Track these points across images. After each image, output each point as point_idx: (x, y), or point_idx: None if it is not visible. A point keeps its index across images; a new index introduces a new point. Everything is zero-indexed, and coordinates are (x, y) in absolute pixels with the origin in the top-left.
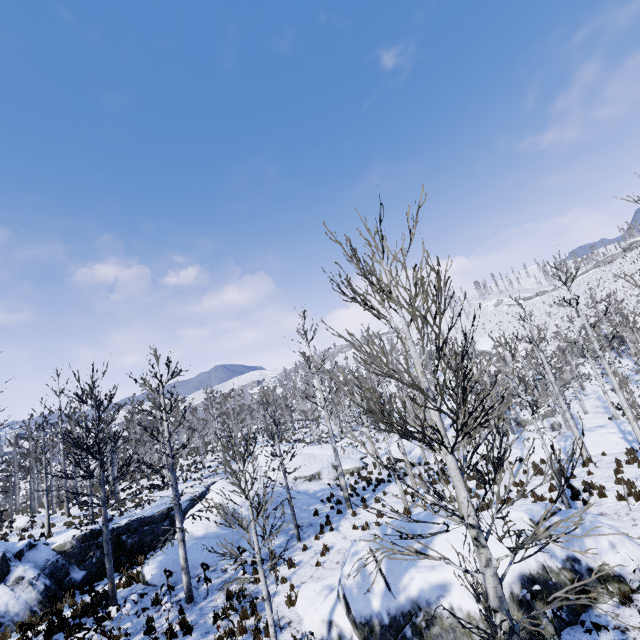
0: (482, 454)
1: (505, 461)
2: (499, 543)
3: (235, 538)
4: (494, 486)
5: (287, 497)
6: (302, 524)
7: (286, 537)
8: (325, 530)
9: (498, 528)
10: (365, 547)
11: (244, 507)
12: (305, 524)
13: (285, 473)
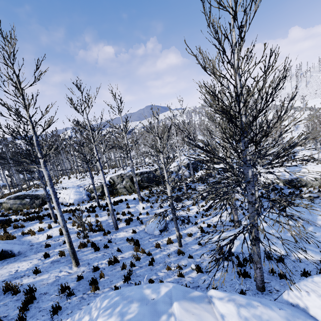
0: (305, 155)
1: (318, 157)
2: (320, 170)
3: None
4: (312, 163)
5: None
6: None
7: None
8: None
9: (320, 168)
10: (281, 169)
11: None
12: None
13: None
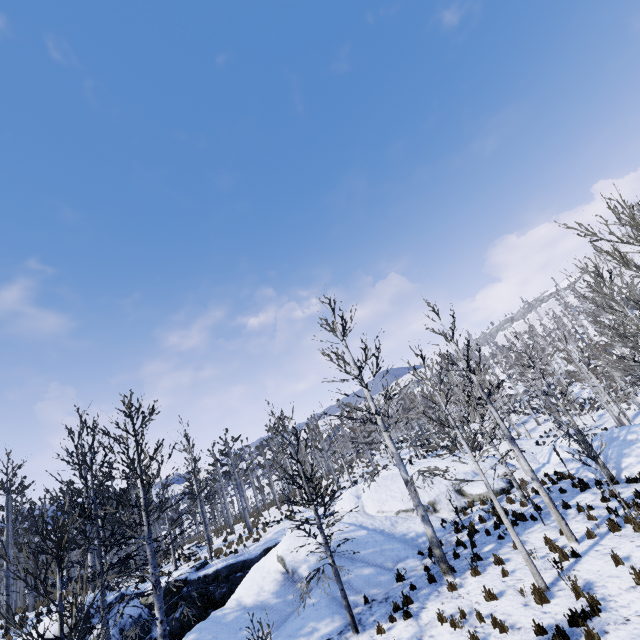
0: None
1: None
2: None
3: (285, 612)
4: None
5: (324, 564)
6: (375, 596)
7: (344, 620)
8: (400, 614)
9: None
10: None
11: (306, 564)
12: (379, 597)
13: (321, 527)
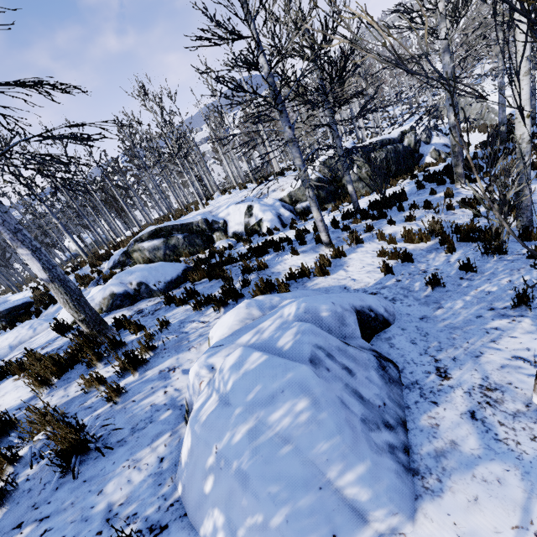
0: None
1: None
2: None
3: None
4: None
5: None
6: None
7: None
8: None
9: None
10: None
11: None
12: None
13: None
